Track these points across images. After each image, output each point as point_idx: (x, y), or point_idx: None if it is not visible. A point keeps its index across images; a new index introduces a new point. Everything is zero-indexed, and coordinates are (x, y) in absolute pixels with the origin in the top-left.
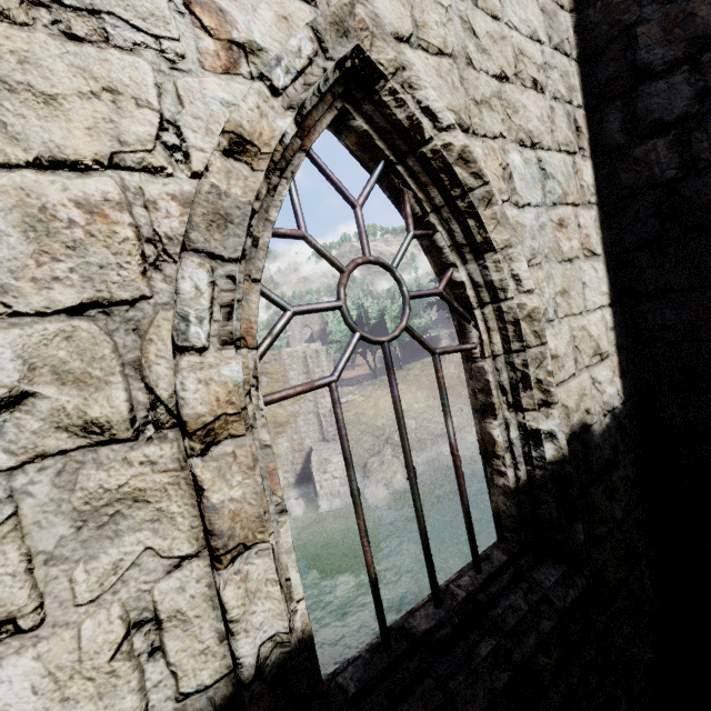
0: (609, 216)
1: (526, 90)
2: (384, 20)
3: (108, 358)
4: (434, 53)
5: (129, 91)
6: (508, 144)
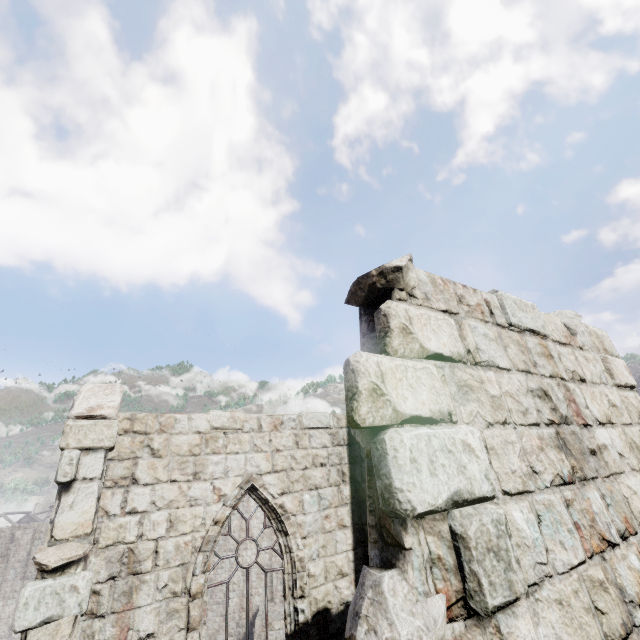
0: (357, 507)
1: (316, 469)
2: (263, 470)
3: (181, 576)
4: (278, 472)
5: (198, 515)
6: (304, 492)
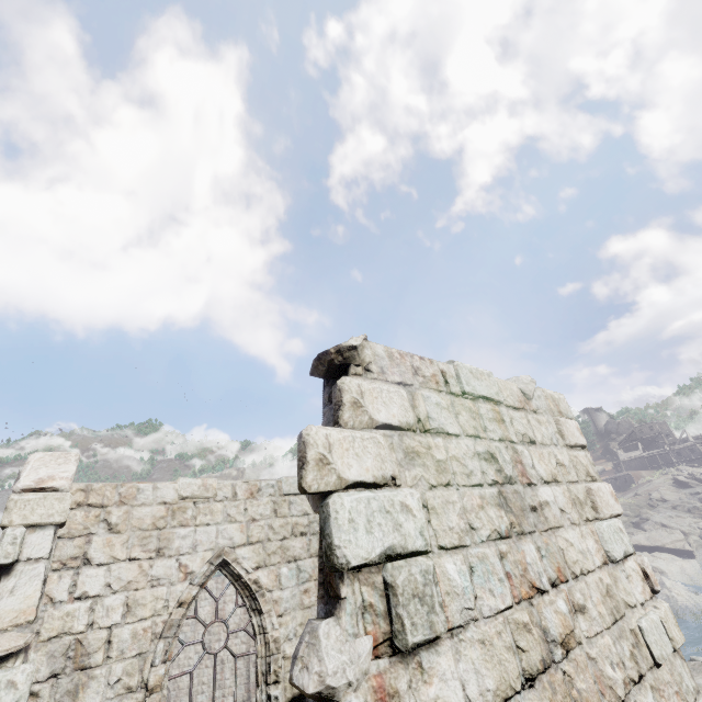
0: None
1: (296, 539)
2: (236, 542)
3: (137, 668)
4: (254, 544)
5: (160, 596)
6: (281, 565)
